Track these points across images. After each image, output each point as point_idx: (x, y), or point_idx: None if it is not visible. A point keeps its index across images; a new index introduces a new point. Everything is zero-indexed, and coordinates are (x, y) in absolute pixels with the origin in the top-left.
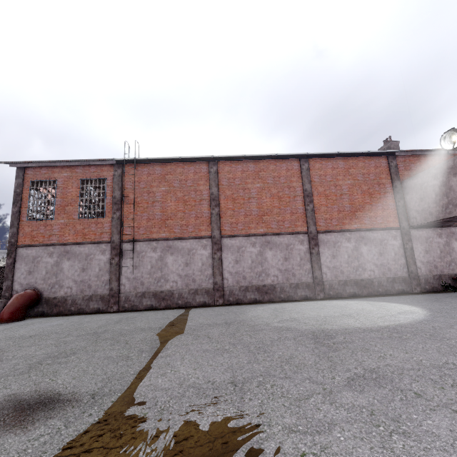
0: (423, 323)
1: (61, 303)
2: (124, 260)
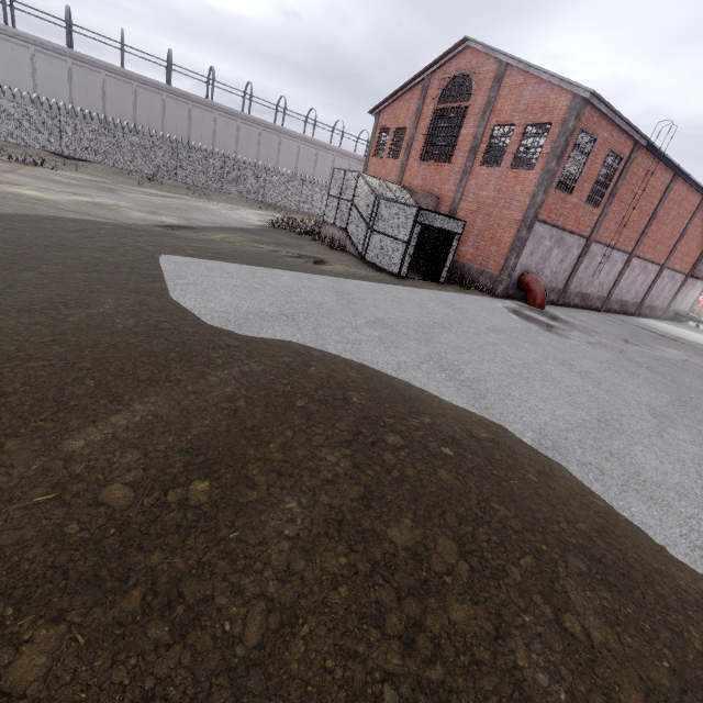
0: None
1: None
2: (584, 259)
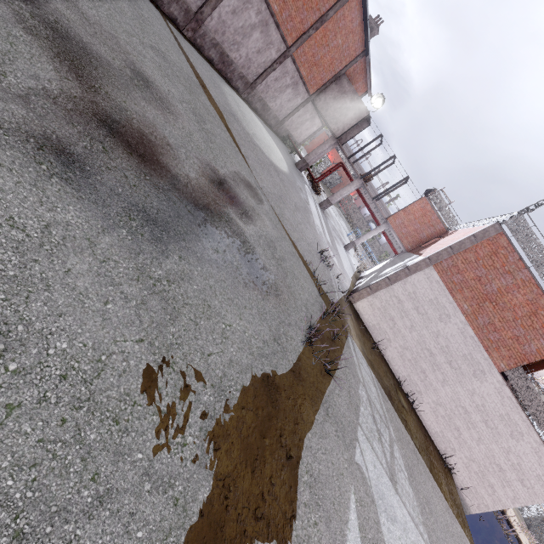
0: (290, 176)
1: None
2: None
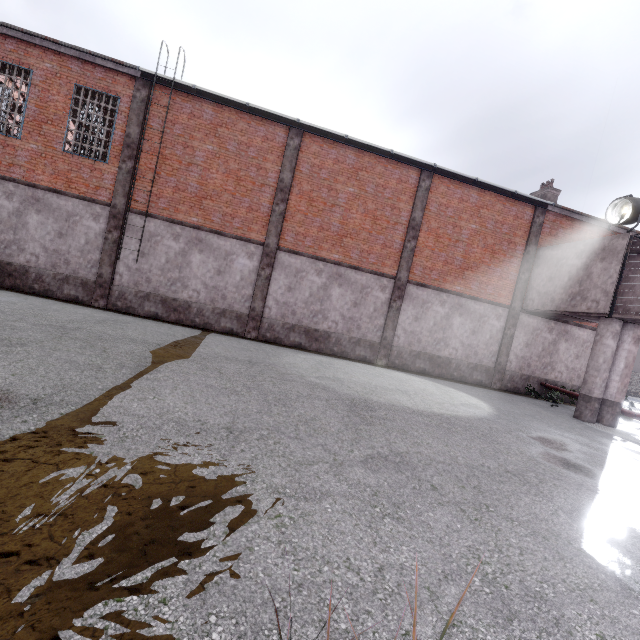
0: (481, 421)
1: (19, 274)
2: (127, 239)
